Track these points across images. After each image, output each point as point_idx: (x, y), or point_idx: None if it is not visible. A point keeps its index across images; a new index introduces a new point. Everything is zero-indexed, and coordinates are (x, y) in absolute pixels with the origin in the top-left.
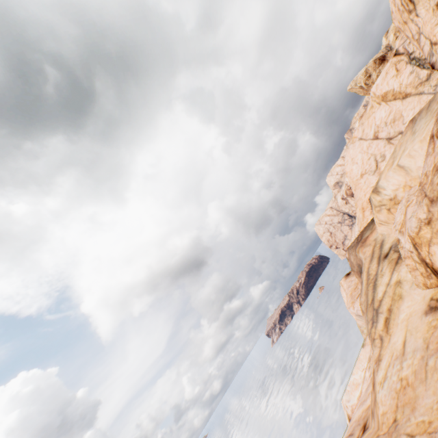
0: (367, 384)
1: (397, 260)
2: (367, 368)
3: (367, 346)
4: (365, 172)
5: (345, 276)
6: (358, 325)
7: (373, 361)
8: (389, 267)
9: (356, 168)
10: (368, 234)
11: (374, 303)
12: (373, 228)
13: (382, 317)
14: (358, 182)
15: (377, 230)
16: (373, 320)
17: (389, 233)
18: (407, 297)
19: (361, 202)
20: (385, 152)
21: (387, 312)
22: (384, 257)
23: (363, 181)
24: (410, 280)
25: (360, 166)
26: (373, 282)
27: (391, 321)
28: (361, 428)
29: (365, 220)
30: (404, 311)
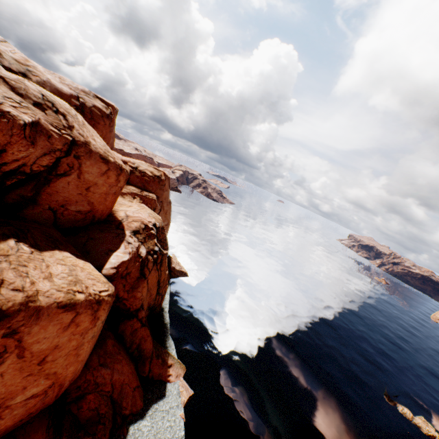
0: None
1: None
2: None
3: None
4: None
5: (157, 168)
6: None
7: None
8: None
9: None
10: None
11: None
12: None
13: None
14: None
15: None
16: None
17: None
18: None
19: None
20: None
21: None
22: None
23: None
24: None
25: None
26: None
27: None
28: None
29: None
30: None
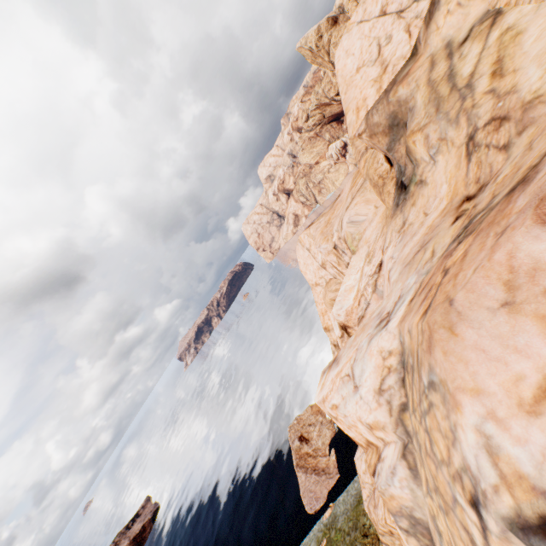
0: (398, 241)
1: (493, 22)
2: (365, 265)
3: (361, 249)
4: (363, 65)
5: (306, 228)
6: (351, 233)
7: (397, 224)
8: (478, 40)
9: (351, 61)
10: (410, 68)
11: (459, 85)
12: (417, 58)
13: (483, 78)
14: (353, 79)
15: (438, 36)
16: (464, 96)
17: (459, 27)
18: (534, 22)
19: (355, 102)
20: (393, 32)
21: (492, 67)
22: (463, 43)
23: (360, 76)
24: (534, 8)
25: (357, 58)
26: (447, 77)
27: (506, 64)
28: (456, 210)
29: (359, 122)
30: (534, 34)
